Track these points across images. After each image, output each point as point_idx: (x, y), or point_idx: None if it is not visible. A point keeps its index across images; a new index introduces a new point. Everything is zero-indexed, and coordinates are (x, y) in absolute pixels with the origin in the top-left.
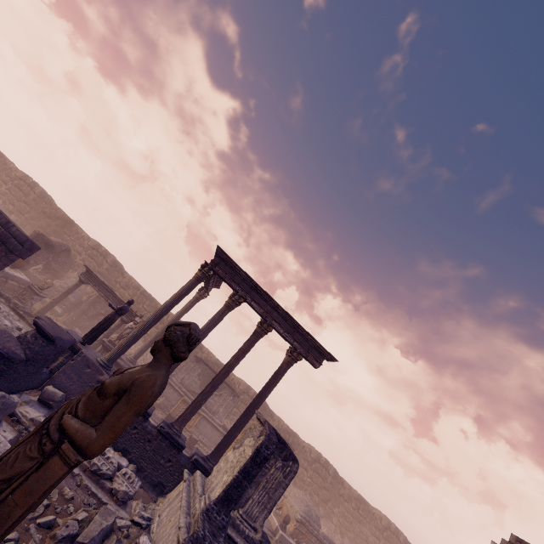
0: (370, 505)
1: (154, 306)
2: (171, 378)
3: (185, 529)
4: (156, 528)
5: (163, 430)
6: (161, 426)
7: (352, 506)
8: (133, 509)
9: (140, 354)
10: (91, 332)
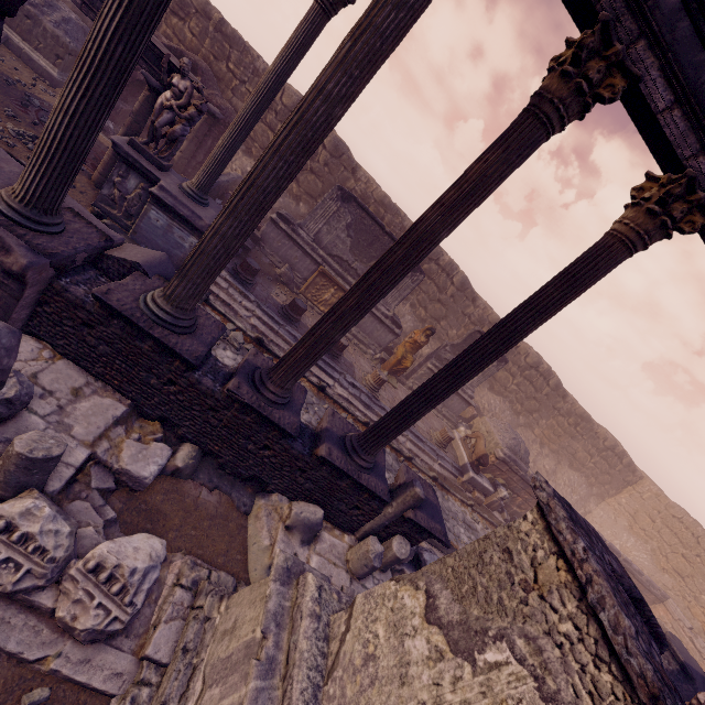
0: (595, 423)
1: (249, 66)
2: (296, 231)
3: None
4: None
5: (237, 398)
6: (230, 390)
7: (568, 421)
8: (157, 606)
9: (208, 179)
10: None
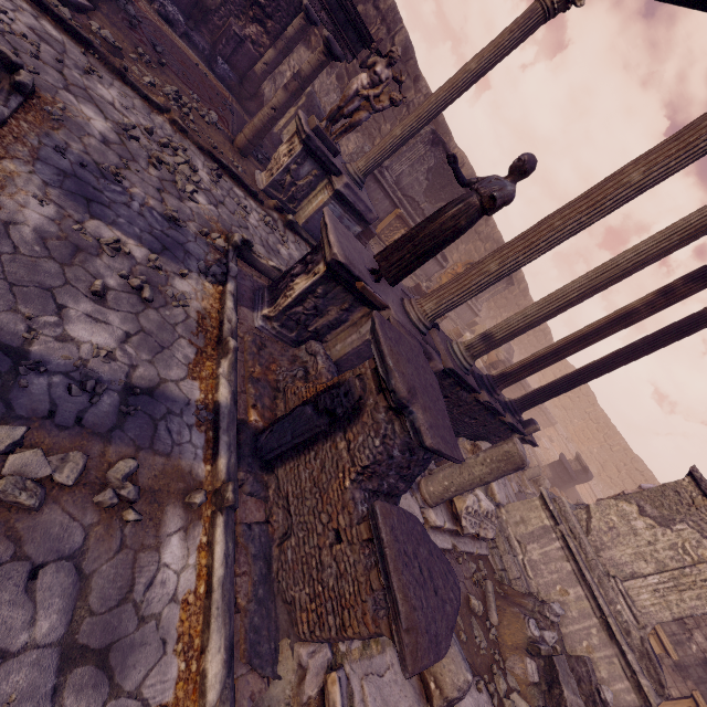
0: None
1: None
2: (382, 174)
3: (650, 686)
4: (532, 573)
5: (487, 404)
6: (488, 402)
7: None
8: None
9: (376, 166)
10: (406, 264)
